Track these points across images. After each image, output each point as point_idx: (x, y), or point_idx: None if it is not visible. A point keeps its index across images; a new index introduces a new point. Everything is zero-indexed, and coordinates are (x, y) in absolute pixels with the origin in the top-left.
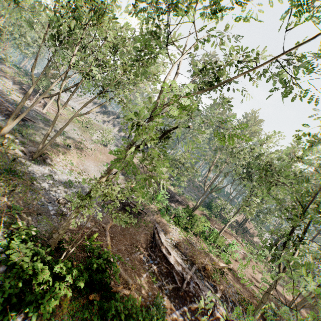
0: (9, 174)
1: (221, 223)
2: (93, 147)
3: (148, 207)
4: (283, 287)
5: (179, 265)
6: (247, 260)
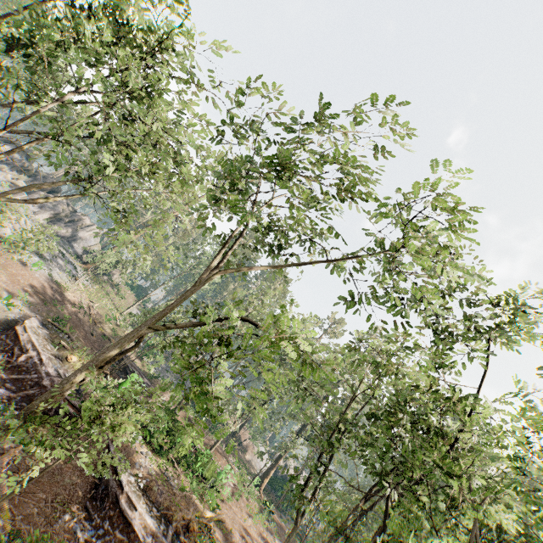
0: None
1: (208, 431)
2: None
3: None
4: (274, 533)
5: (148, 530)
6: (237, 497)
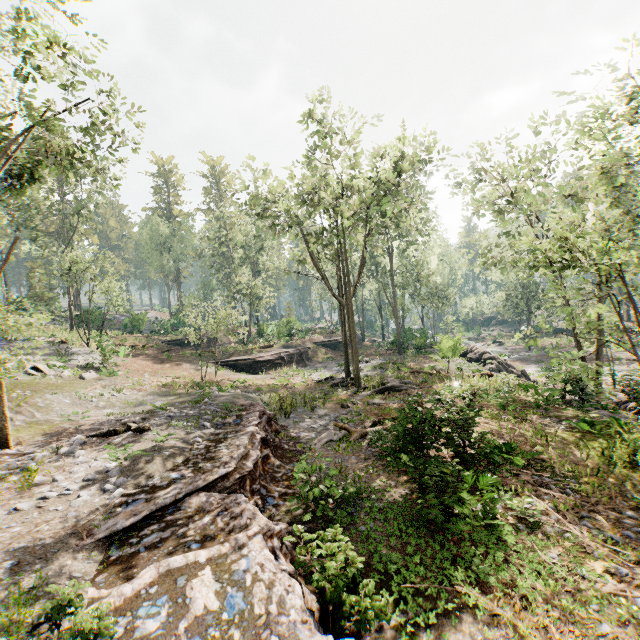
0: (393, 366)
1: None
2: (147, 379)
3: (299, 342)
4: None
5: None
6: None
